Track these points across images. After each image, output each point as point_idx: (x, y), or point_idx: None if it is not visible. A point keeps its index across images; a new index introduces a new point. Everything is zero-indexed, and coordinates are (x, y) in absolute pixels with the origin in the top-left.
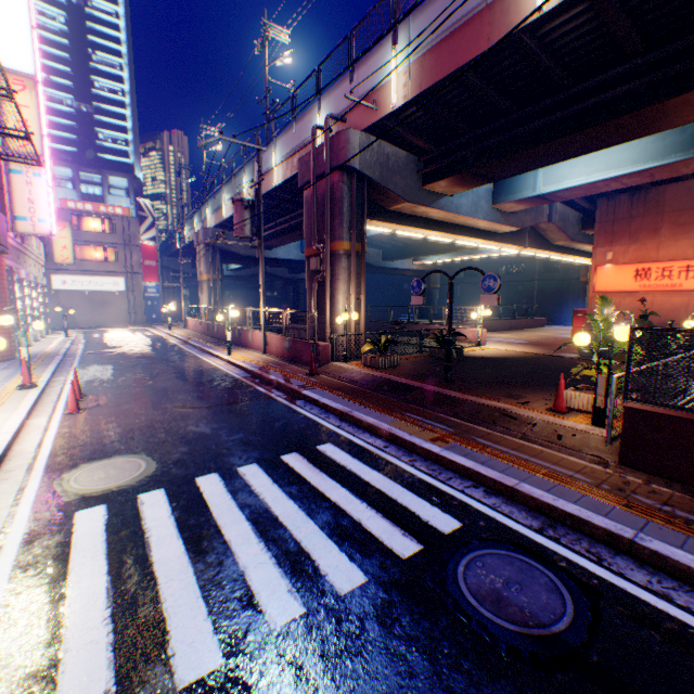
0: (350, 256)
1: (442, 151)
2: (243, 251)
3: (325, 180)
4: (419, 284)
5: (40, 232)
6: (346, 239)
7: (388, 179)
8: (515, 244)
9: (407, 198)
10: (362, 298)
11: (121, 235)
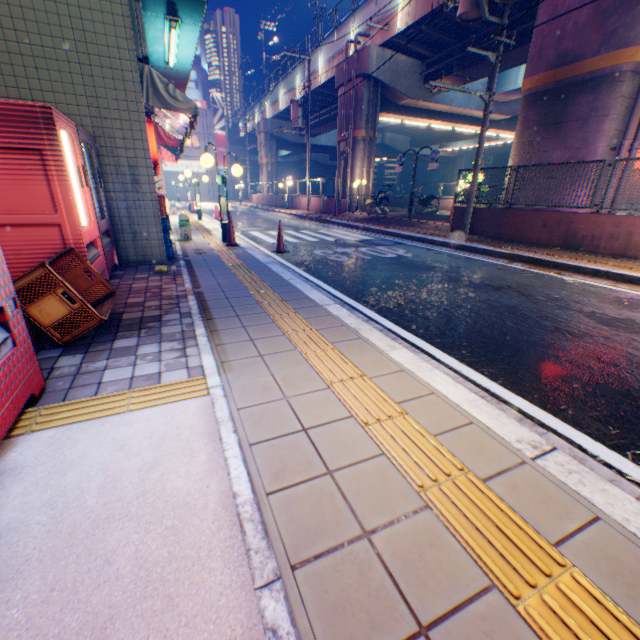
0: (365, 141)
1: (437, 58)
2: (293, 139)
3: (352, 85)
4: (400, 159)
5: None
6: (363, 129)
7: (396, 82)
8: (511, 131)
9: (409, 97)
10: (371, 172)
11: (201, 126)
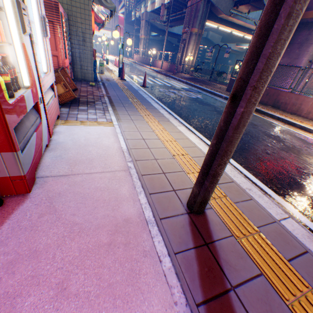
0: (196, 35)
1: None
2: (159, 26)
3: (195, 1)
4: (211, 49)
5: None
6: (196, 28)
7: (219, 3)
8: None
9: (224, 13)
10: (196, 53)
11: None
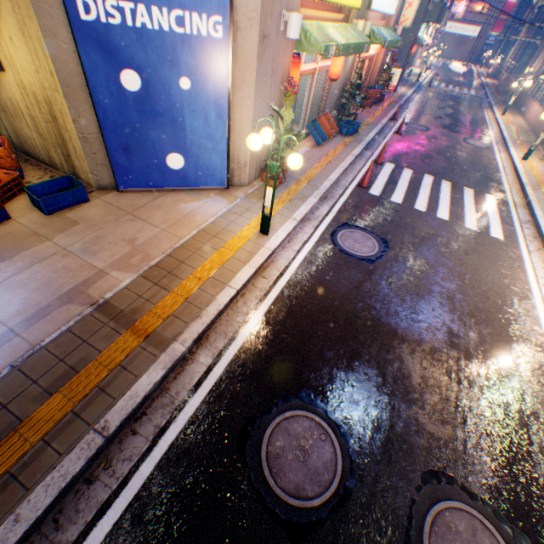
0: None
1: None
2: None
3: None
4: None
5: (455, 13)
6: None
7: None
8: None
9: None
10: None
11: None
